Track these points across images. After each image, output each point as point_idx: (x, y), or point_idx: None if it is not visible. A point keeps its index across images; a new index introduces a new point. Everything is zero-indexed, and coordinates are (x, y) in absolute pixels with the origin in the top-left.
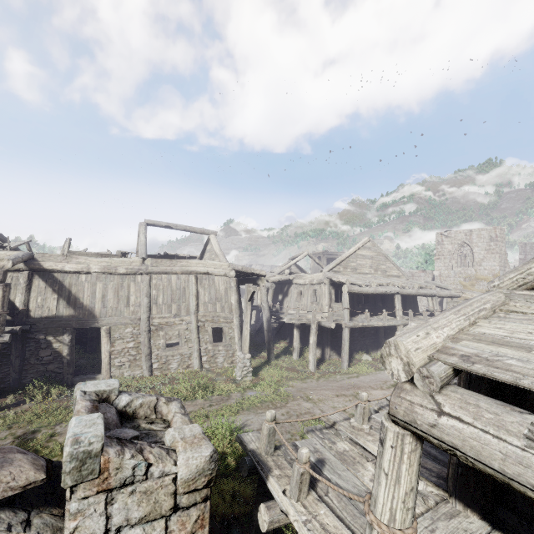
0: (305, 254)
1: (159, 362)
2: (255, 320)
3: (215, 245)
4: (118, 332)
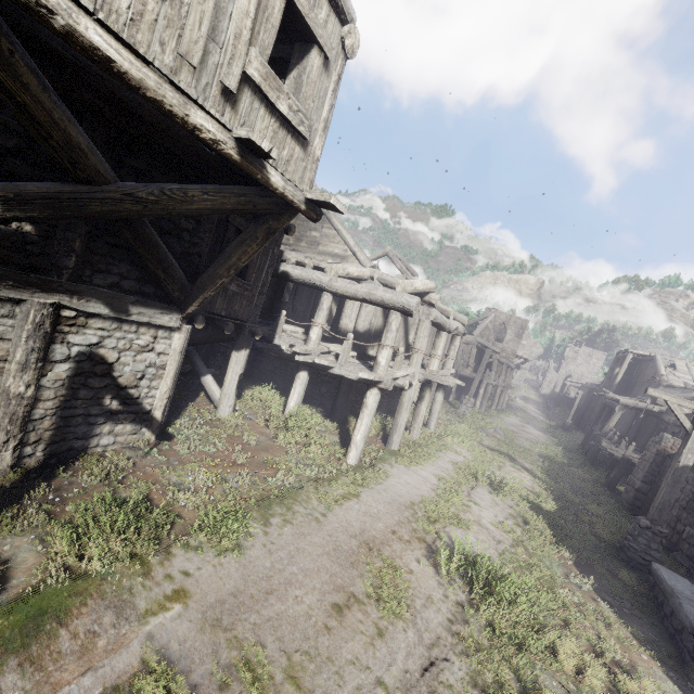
0: None
1: None
2: None
3: None
4: None
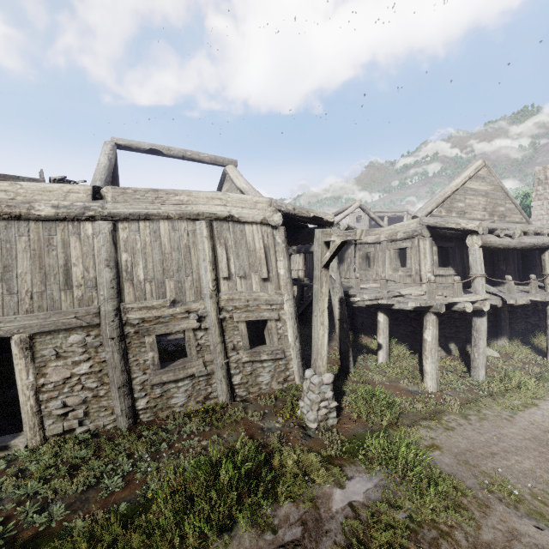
0: (356, 206)
1: (149, 396)
2: (297, 300)
3: (237, 177)
4: (52, 344)
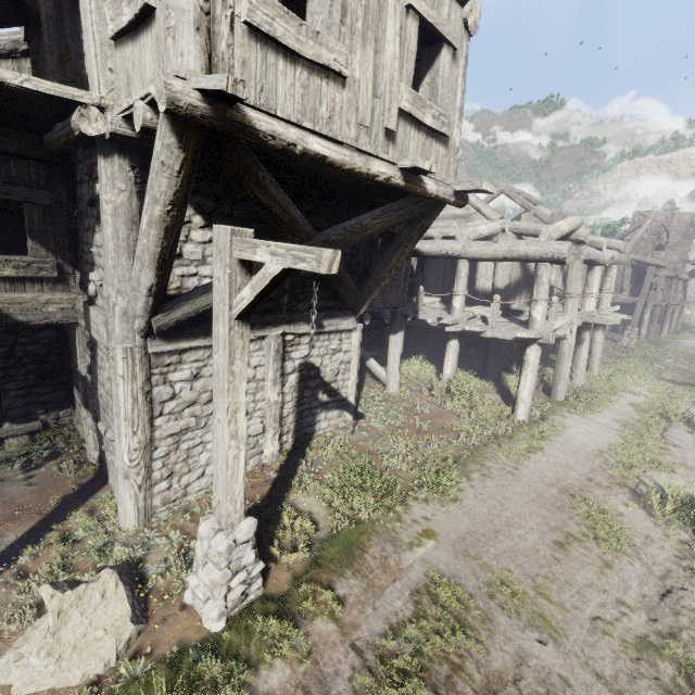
0: None
1: None
2: None
3: None
4: None
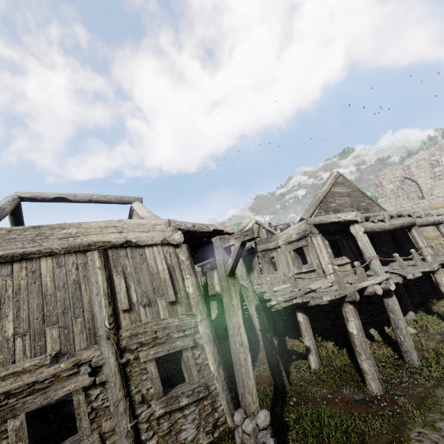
0: (253, 222)
1: None
2: (219, 315)
3: (141, 209)
4: None
